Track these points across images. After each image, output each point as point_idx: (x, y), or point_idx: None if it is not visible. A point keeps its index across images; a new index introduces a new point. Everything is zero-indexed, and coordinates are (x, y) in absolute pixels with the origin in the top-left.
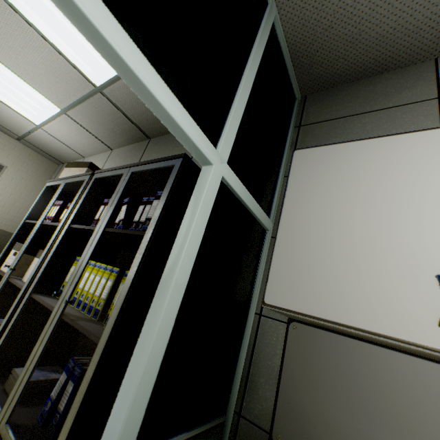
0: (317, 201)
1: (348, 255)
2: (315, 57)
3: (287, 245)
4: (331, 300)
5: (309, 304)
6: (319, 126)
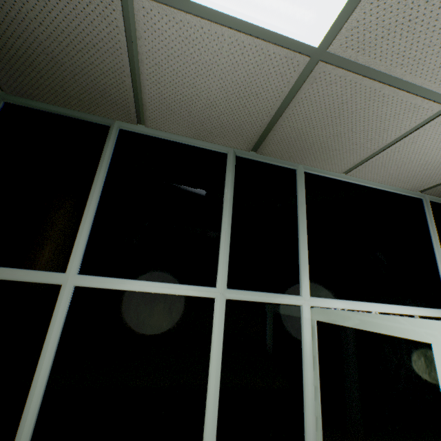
0: None
1: None
2: None
3: None
4: None
5: None
6: None
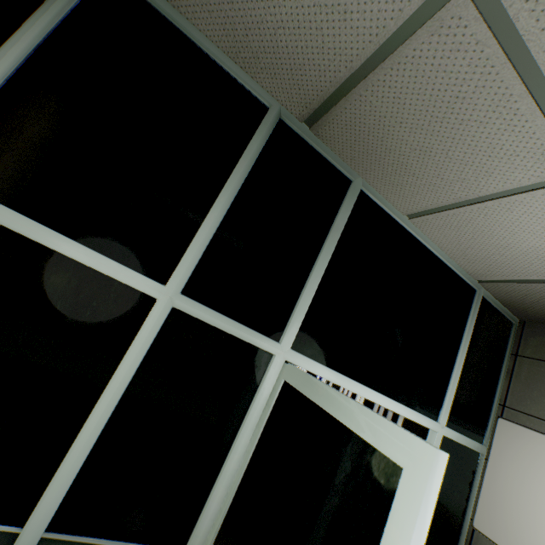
0: (512, 470)
1: (529, 520)
2: (527, 309)
3: (489, 493)
4: (515, 544)
5: (502, 540)
6: (535, 364)
